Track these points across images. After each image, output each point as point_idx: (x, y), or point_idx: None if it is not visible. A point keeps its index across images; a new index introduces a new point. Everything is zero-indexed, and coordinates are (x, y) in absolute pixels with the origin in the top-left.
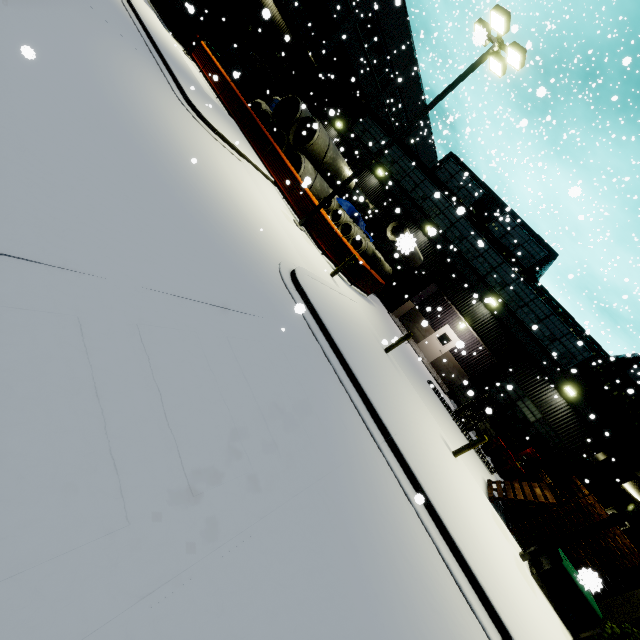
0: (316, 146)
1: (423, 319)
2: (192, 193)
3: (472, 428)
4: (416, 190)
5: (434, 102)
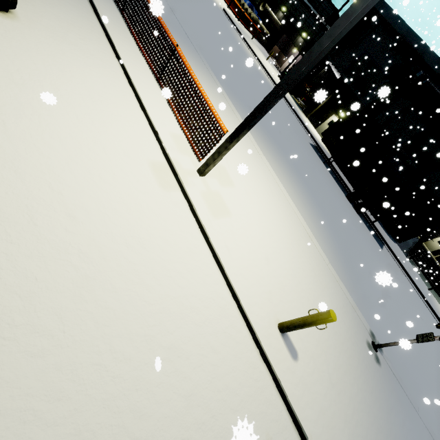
0: None
1: (283, 56)
2: None
3: None
4: None
5: None
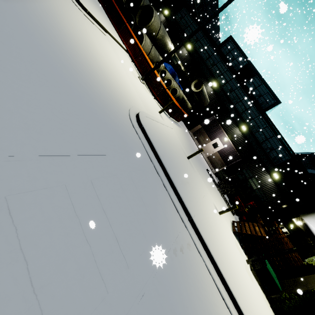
0: (152, 26)
1: (205, 134)
2: (67, 61)
3: (226, 193)
4: (209, 59)
5: (231, 0)
